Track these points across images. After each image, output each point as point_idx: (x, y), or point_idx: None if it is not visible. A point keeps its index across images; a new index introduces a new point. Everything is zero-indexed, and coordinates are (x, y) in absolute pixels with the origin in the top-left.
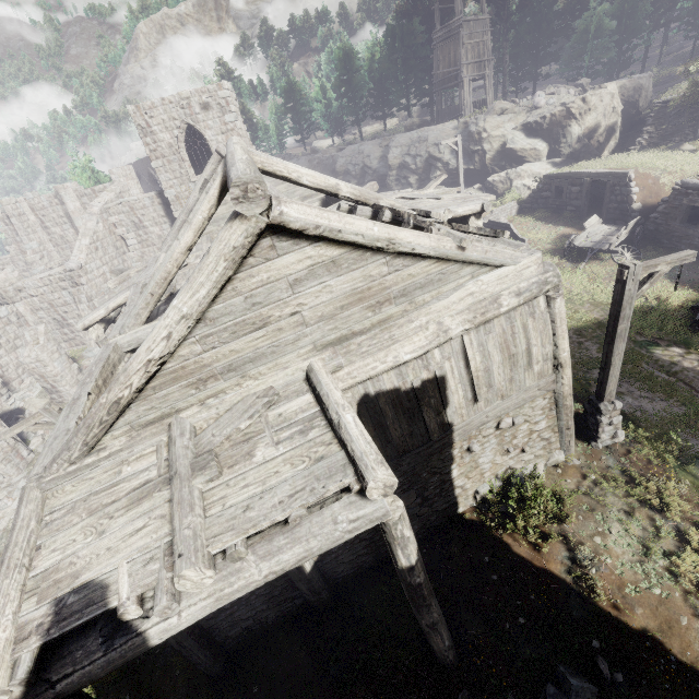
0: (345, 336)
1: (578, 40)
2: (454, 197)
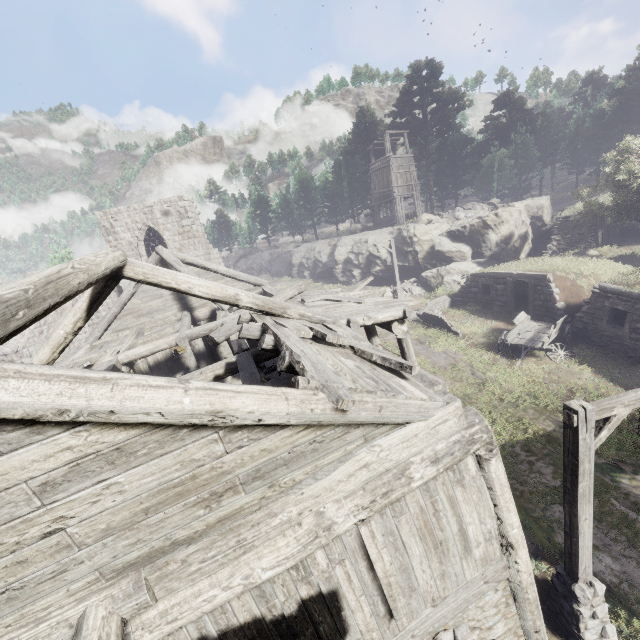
0: (160, 549)
1: (485, 173)
2: (377, 300)
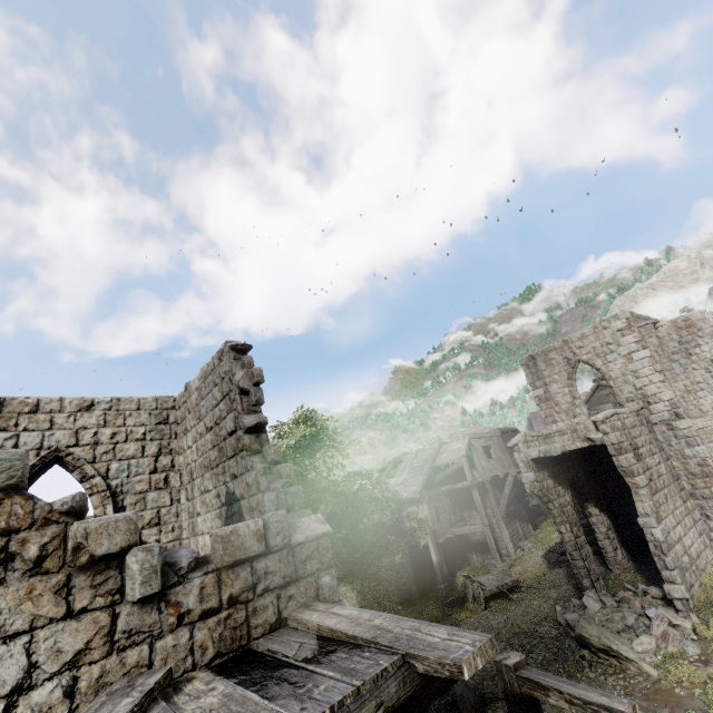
0: None
1: None
2: None
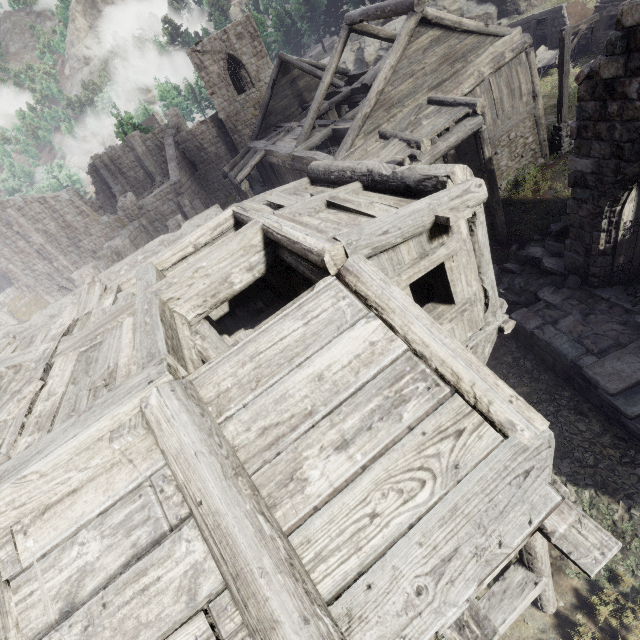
0: (440, 83)
1: None
2: None
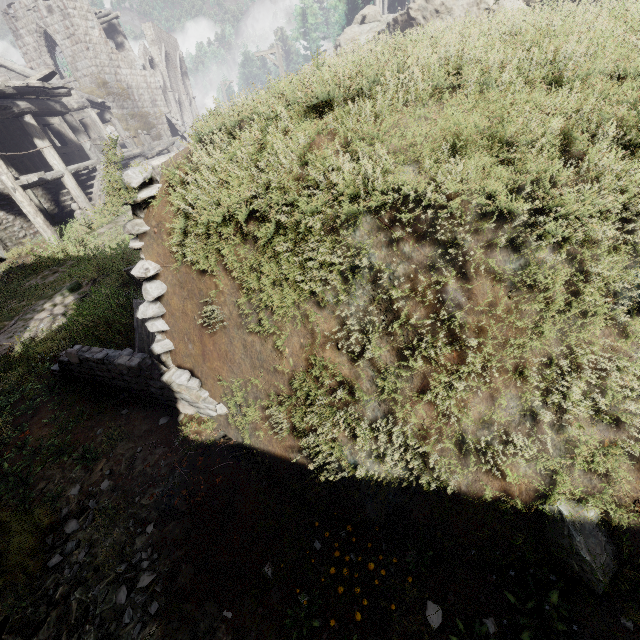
0: None
1: None
2: None
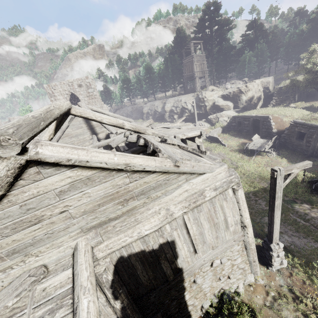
0: (104, 221)
1: (242, 64)
2: (188, 127)
